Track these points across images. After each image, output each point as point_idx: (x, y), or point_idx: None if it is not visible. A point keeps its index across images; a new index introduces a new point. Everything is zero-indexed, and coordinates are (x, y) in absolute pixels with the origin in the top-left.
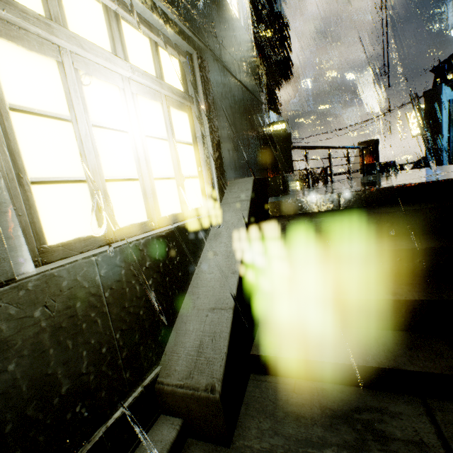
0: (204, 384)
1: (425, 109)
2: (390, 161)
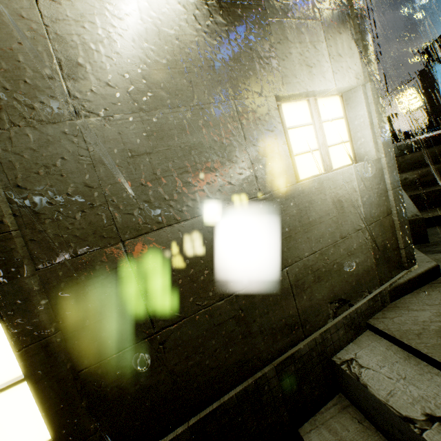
0: (410, 215)
1: (422, 86)
2: (409, 130)
